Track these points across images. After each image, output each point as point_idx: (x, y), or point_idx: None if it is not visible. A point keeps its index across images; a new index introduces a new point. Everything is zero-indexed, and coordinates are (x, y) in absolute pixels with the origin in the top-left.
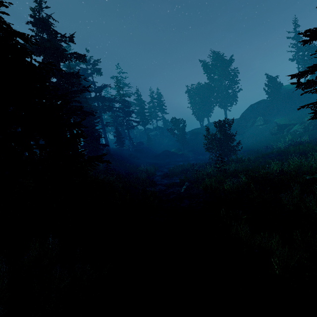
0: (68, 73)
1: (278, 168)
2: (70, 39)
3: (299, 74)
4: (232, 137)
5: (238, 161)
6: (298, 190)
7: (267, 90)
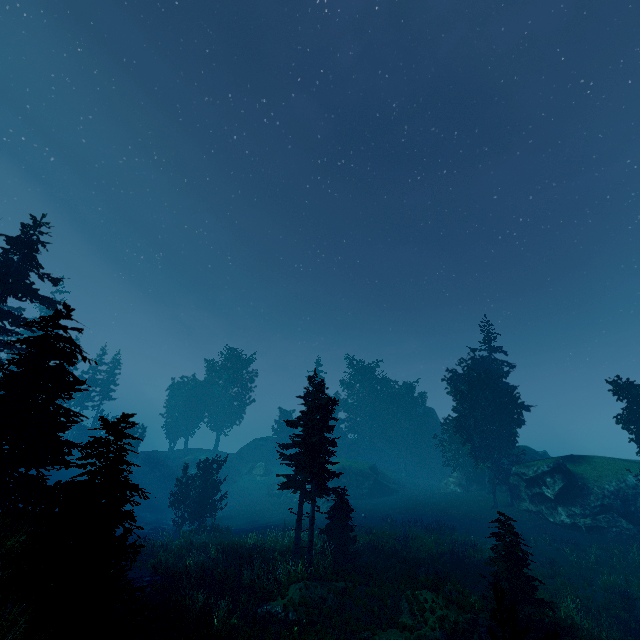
0: (12, 314)
1: (253, 540)
2: (54, 280)
3: (283, 446)
4: (216, 487)
5: (214, 530)
6: (261, 566)
7: (278, 426)
